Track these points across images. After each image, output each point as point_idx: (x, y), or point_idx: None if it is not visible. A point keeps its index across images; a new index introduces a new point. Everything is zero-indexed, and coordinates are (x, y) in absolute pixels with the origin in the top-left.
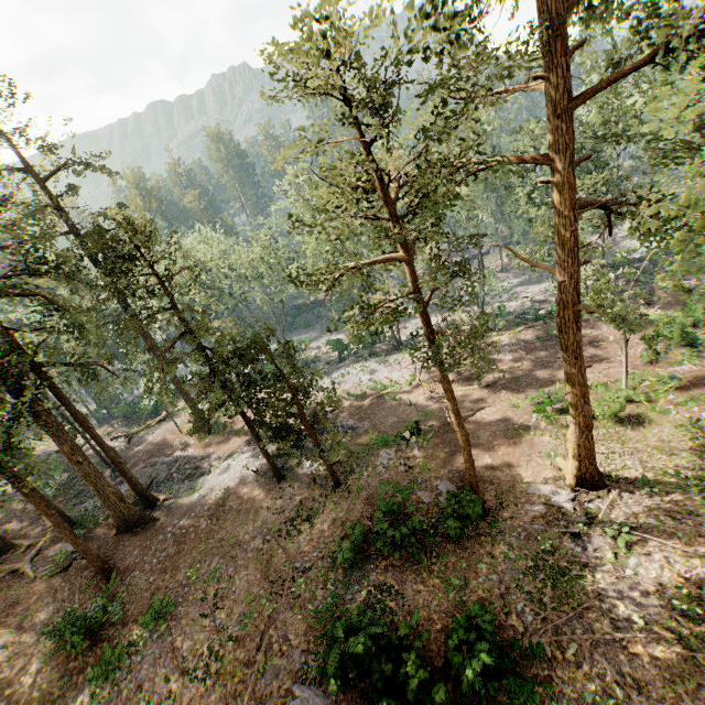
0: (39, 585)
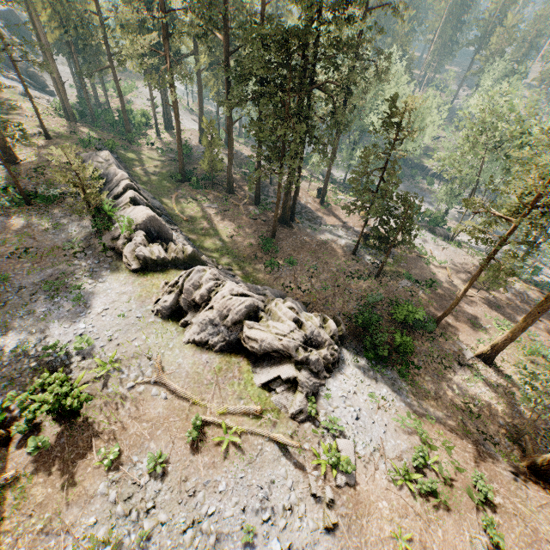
0: (245, 217)
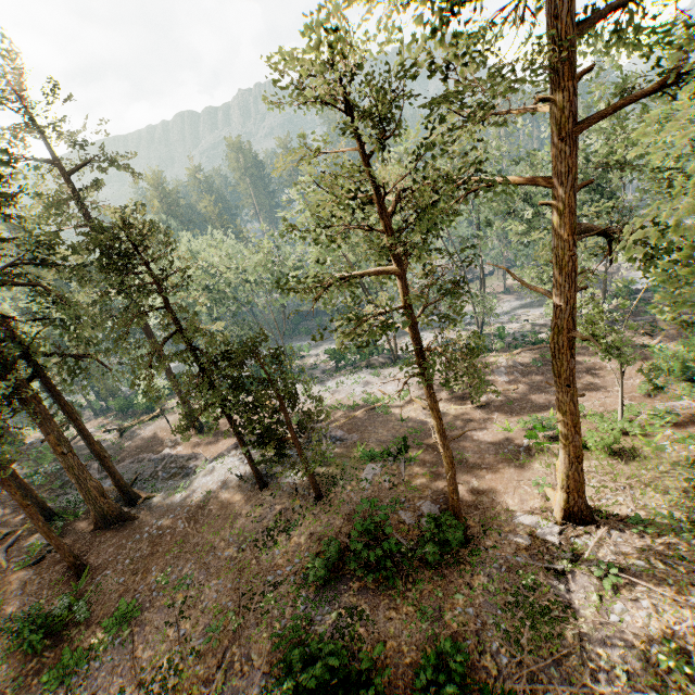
0: (10, 576)
